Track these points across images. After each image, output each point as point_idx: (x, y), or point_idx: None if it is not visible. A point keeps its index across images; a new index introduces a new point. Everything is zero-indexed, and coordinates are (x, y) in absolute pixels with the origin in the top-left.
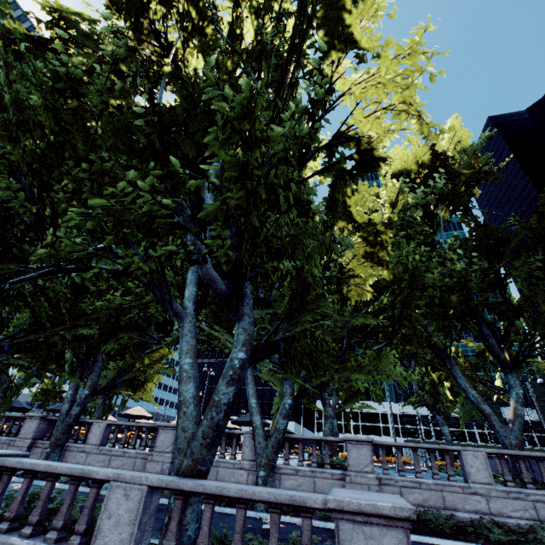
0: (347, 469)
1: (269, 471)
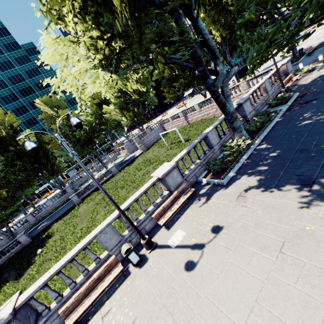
0: (29, 221)
1: (13, 235)
